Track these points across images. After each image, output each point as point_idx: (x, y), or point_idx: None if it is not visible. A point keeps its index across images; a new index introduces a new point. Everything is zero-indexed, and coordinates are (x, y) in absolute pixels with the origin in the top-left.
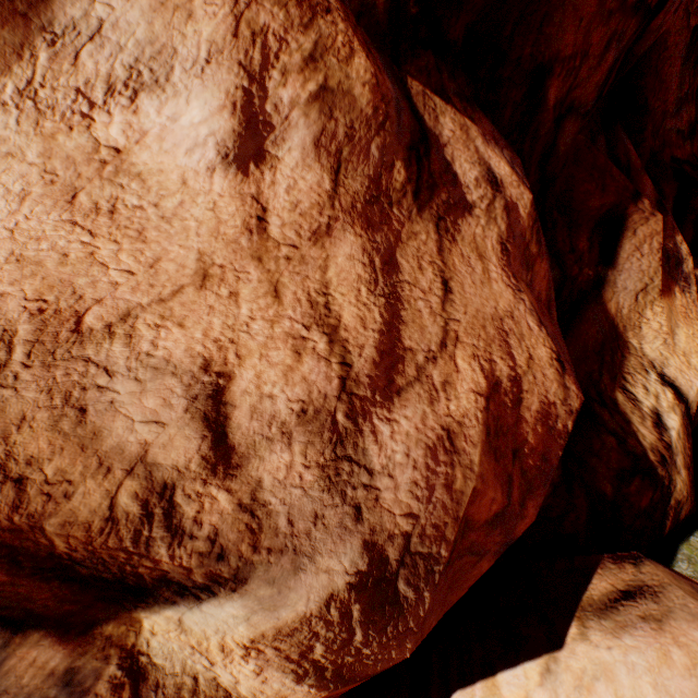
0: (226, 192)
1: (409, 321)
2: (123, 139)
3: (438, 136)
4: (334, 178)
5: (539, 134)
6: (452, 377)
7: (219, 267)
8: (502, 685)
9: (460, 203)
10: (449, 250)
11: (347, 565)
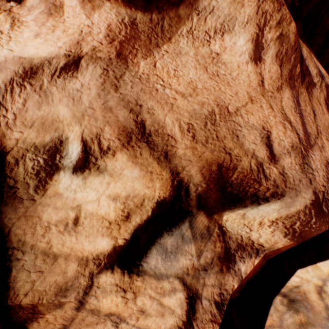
0: (252, 71)
1: (306, 123)
2: (219, 50)
3: (303, 56)
4: (280, 69)
5: (324, 58)
6: (323, 145)
7: (253, 97)
8: (320, 266)
9: (311, 83)
10: (311, 100)
11: (309, 197)
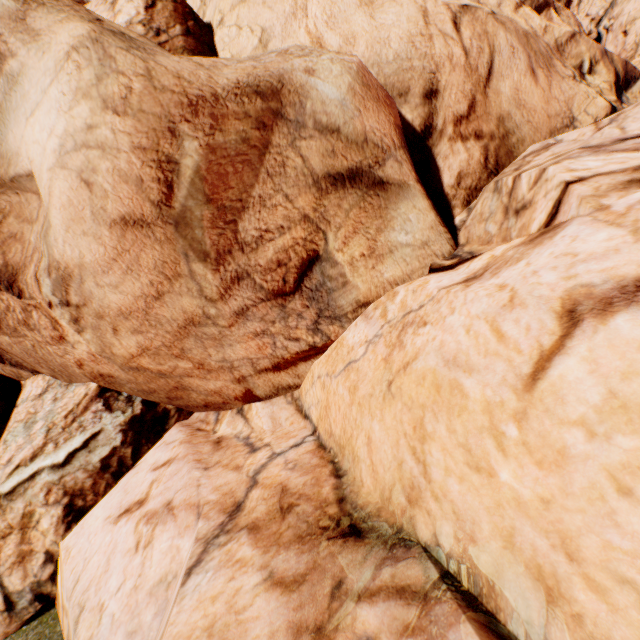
0: None
1: None
2: None
3: None
4: None
5: None
6: None
7: None
8: None
9: None
10: None
11: None
